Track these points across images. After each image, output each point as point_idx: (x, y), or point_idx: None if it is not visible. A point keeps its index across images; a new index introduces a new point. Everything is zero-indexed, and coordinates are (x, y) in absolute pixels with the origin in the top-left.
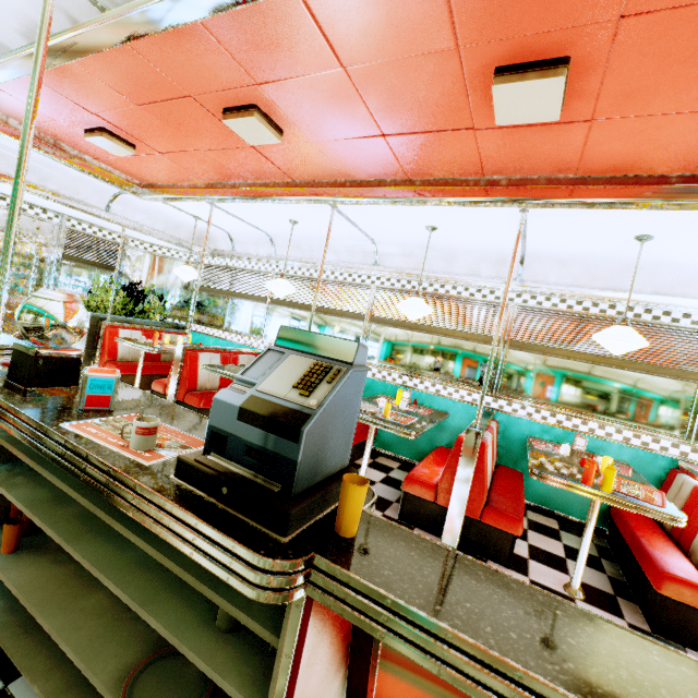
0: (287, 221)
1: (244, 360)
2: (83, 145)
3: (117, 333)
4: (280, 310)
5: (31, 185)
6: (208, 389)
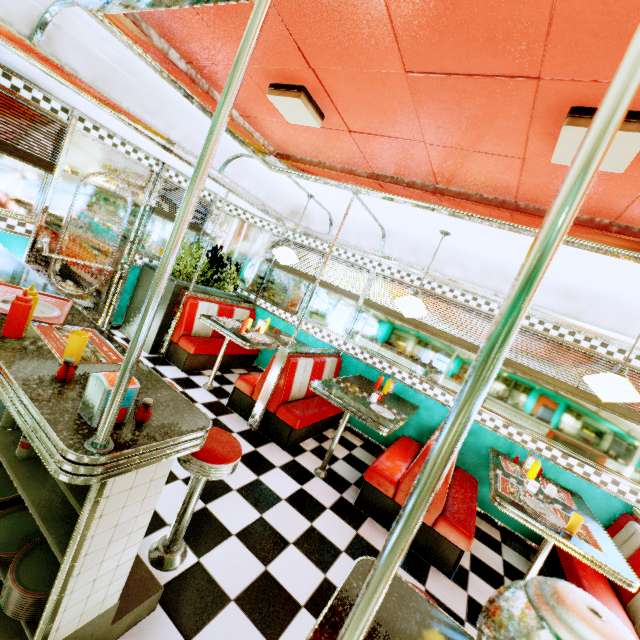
0: (433, 229)
1: (329, 364)
2: (243, 99)
3: (196, 305)
4: (373, 313)
5: (155, 132)
6: (296, 399)
